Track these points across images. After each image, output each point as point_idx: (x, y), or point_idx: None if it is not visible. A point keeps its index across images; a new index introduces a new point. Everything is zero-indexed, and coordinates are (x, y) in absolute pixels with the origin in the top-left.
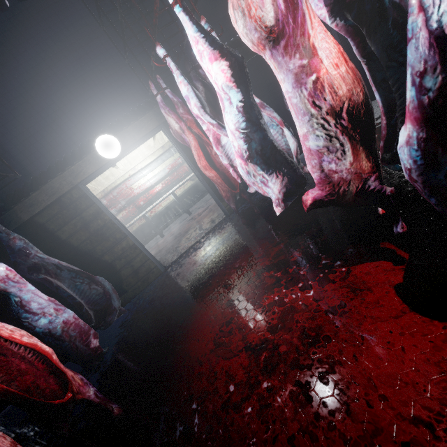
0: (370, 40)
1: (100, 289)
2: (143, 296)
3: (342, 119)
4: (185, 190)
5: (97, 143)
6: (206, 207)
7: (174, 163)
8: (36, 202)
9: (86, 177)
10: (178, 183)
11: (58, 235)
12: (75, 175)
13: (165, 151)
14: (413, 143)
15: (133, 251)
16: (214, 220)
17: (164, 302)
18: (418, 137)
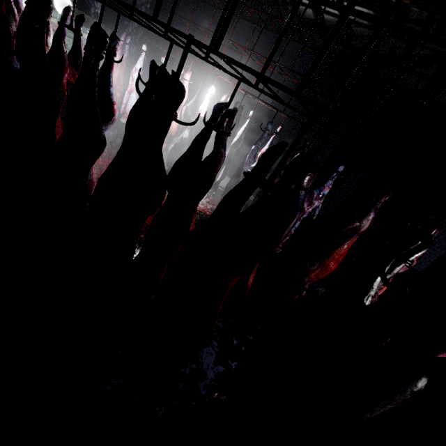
0: (185, 127)
1: None
2: None
3: (168, 134)
4: None
5: None
6: None
7: None
8: None
9: None
10: None
11: None
12: None
13: None
14: (172, 147)
15: None
16: None
17: None
18: (173, 146)
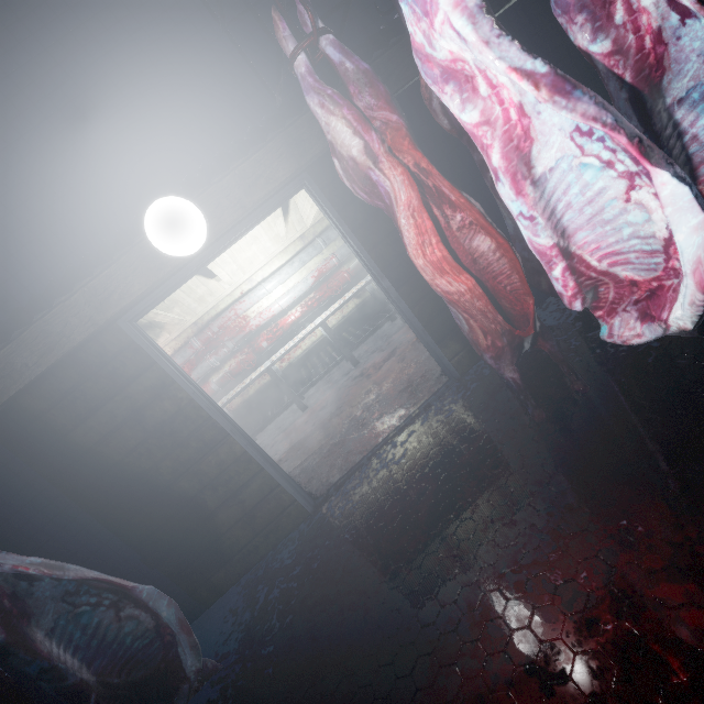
0: None
1: (145, 619)
2: (266, 578)
3: None
4: (344, 316)
5: (147, 219)
6: (389, 350)
7: (324, 267)
8: (9, 370)
9: (126, 304)
10: (331, 303)
11: (75, 438)
12: (101, 301)
13: (307, 244)
14: None
15: (243, 469)
16: (416, 385)
17: (319, 637)
18: None
